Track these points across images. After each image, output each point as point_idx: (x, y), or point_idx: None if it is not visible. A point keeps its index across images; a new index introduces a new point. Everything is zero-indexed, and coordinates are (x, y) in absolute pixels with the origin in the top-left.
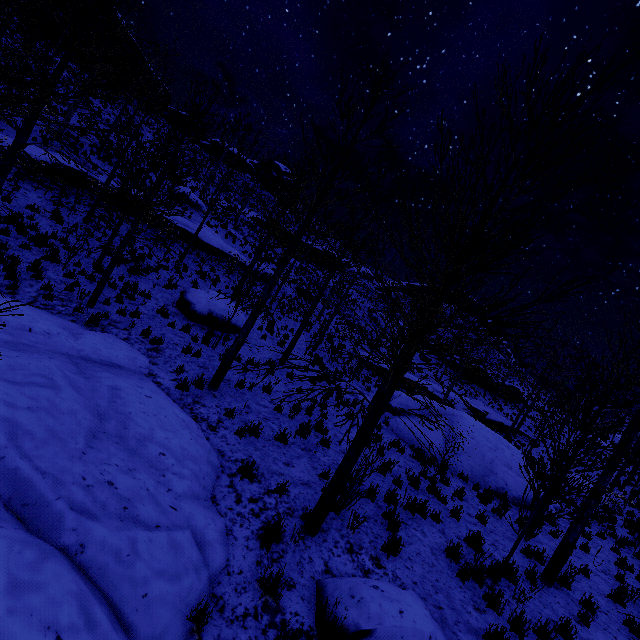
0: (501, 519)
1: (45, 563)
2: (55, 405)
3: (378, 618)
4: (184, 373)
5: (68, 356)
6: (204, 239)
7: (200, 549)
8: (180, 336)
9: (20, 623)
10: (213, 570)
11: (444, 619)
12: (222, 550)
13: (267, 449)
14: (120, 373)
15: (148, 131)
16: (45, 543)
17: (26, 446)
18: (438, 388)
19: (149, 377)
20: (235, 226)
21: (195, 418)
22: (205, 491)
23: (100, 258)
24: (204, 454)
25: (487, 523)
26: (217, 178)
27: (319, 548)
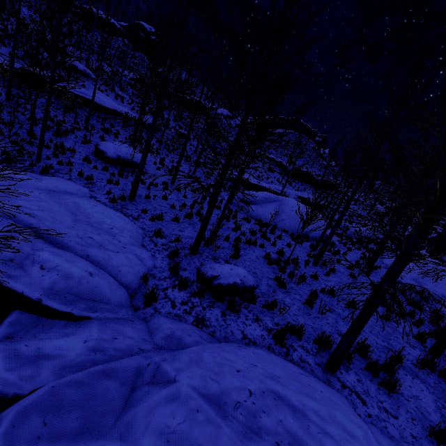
0: (301, 246)
1: (76, 258)
2: (50, 208)
3: (221, 271)
4: (112, 194)
5: (41, 190)
6: (100, 103)
7: (140, 260)
8: (103, 174)
9: (76, 268)
10: (148, 267)
11: (256, 276)
12: (151, 261)
13: (168, 225)
14: (74, 197)
15: (22, 5)
16: (72, 253)
17: (46, 223)
18: (279, 188)
19: (92, 198)
20: (120, 88)
21: (125, 215)
22: (138, 243)
23: (30, 128)
24: (134, 229)
25: (292, 247)
26: (95, 45)
27: (198, 259)
